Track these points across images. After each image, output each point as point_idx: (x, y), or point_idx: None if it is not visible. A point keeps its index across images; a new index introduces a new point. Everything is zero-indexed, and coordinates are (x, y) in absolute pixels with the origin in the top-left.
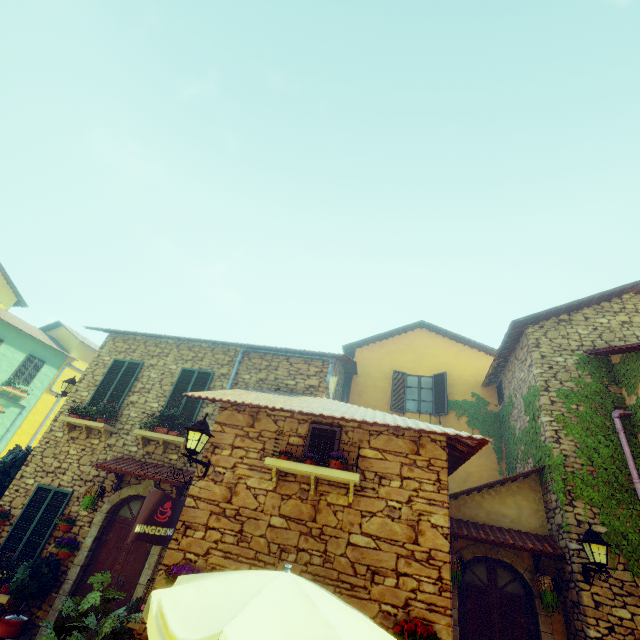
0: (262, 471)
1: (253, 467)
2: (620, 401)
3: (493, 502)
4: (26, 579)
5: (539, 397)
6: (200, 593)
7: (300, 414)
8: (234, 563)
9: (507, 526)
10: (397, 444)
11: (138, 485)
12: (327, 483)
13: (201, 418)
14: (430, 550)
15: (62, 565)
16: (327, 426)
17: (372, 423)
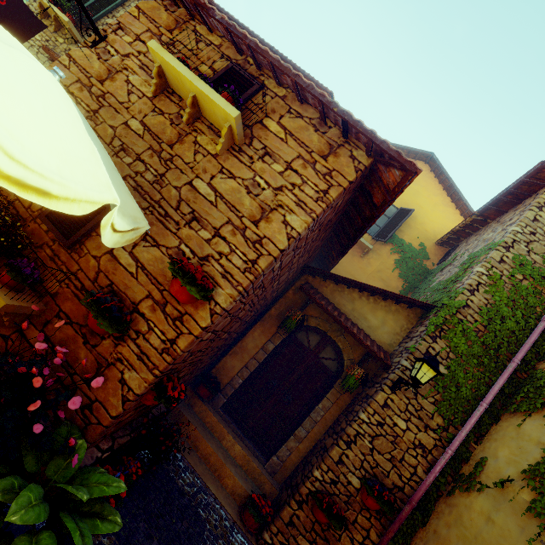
0: (151, 76)
1: (145, 67)
2: None
3: (365, 306)
4: None
5: (492, 251)
6: None
7: (221, 21)
8: None
9: (362, 327)
10: (310, 137)
11: None
12: (208, 125)
13: None
14: (264, 237)
15: None
16: (248, 74)
17: (296, 75)
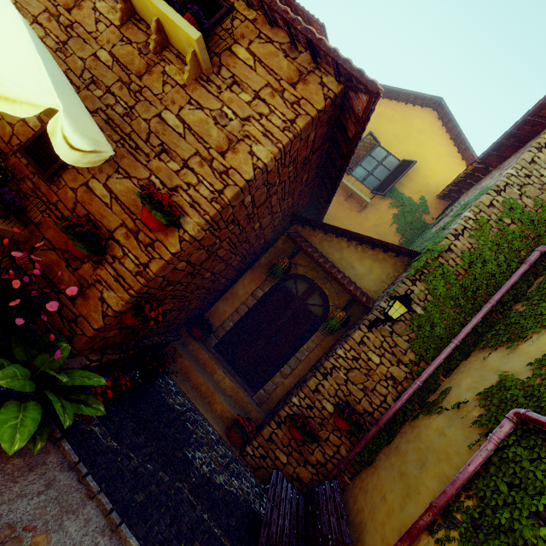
0: (118, 2)
1: None
2: None
3: (353, 255)
4: None
5: (483, 195)
6: None
7: None
8: None
9: (348, 275)
10: (279, 63)
11: None
12: (176, 53)
13: None
14: (231, 168)
15: None
16: None
17: None
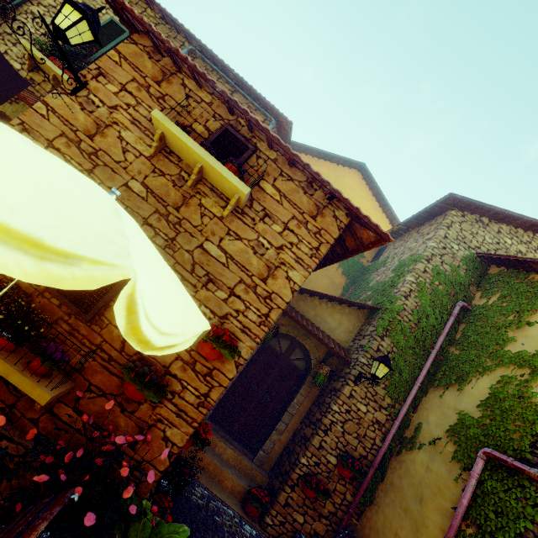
0: (145, 133)
1: (137, 123)
2: (470, 298)
3: (325, 311)
4: None
5: (418, 262)
6: None
7: (222, 94)
8: None
9: (323, 329)
10: (301, 199)
11: (7, 103)
12: (210, 187)
13: None
14: (273, 293)
15: None
16: (242, 137)
17: (294, 155)
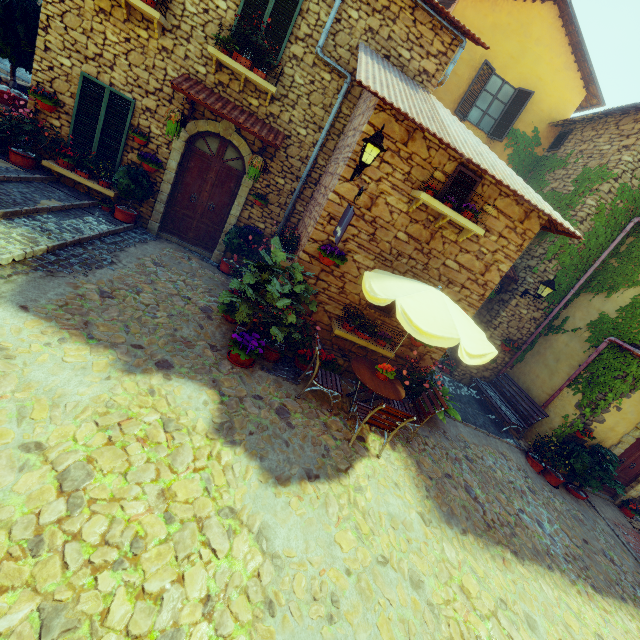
0: (402, 194)
1: (395, 187)
2: None
3: None
4: (130, 185)
5: (604, 183)
6: (415, 303)
7: (467, 161)
8: (364, 253)
9: None
10: (513, 210)
11: (216, 123)
12: (448, 222)
13: (287, 60)
14: (488, 281)
15: (150, 177)
16: (472, 174)
17: (519, 195)
